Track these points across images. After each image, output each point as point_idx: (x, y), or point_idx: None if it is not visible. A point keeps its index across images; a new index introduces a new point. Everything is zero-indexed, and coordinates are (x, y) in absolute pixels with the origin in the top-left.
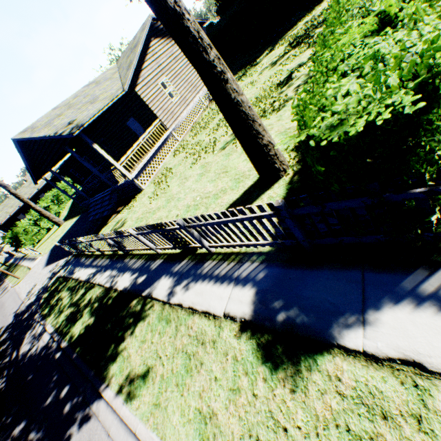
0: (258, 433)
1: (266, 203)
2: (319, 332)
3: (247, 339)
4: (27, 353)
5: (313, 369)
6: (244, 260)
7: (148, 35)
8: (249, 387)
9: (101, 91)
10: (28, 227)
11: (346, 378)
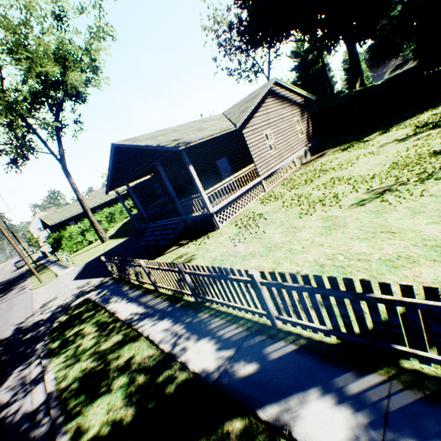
0: None
1: None
2: None
3: None
4: (1, 410)
5: None
6: None
7: (266, 93)
8: None
9: (209, 125)
10: (75, 233)
11: None
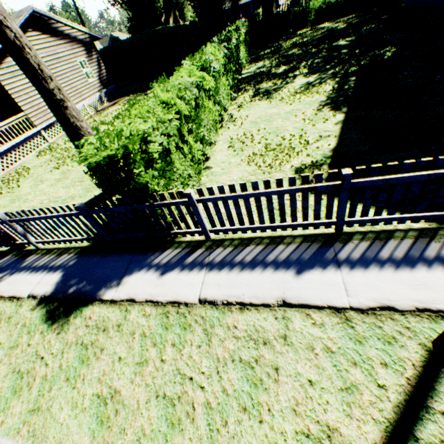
0: (21, 368)
1: (72, 204)
2: (93, 294)
3: (40, 309)
4: None
5: (78, 317)
6: (64, 252)
7: (25, 24)
8: (27, 341)
9: None
10: None
11: (95, 316)
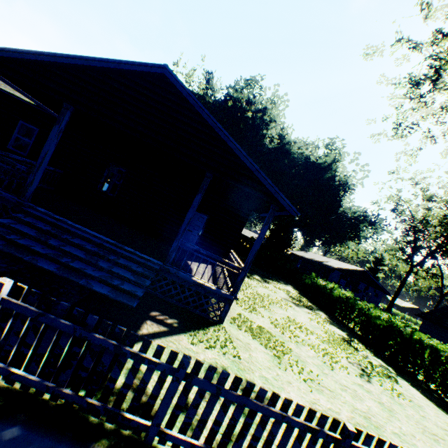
0: None
1: None
2: None
3: None
4: None
5: None
6: None
7: None
8: None
9: None
10: None
11: None
